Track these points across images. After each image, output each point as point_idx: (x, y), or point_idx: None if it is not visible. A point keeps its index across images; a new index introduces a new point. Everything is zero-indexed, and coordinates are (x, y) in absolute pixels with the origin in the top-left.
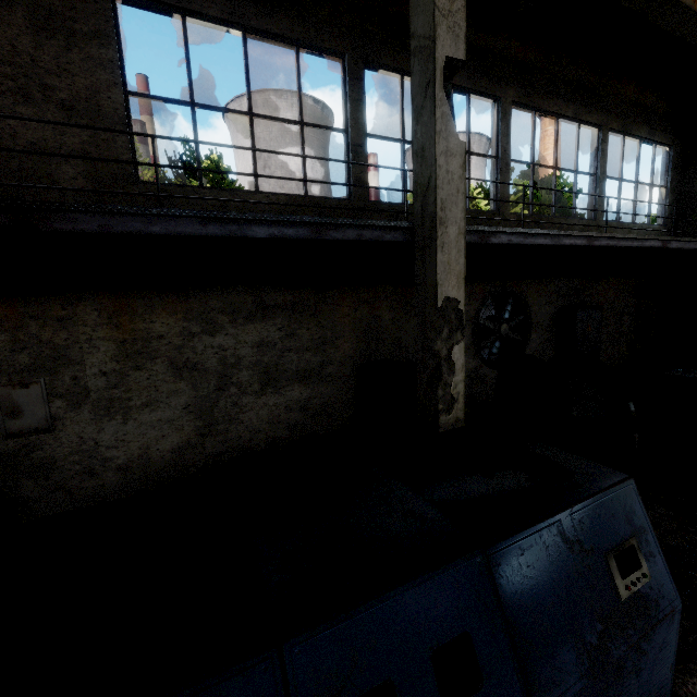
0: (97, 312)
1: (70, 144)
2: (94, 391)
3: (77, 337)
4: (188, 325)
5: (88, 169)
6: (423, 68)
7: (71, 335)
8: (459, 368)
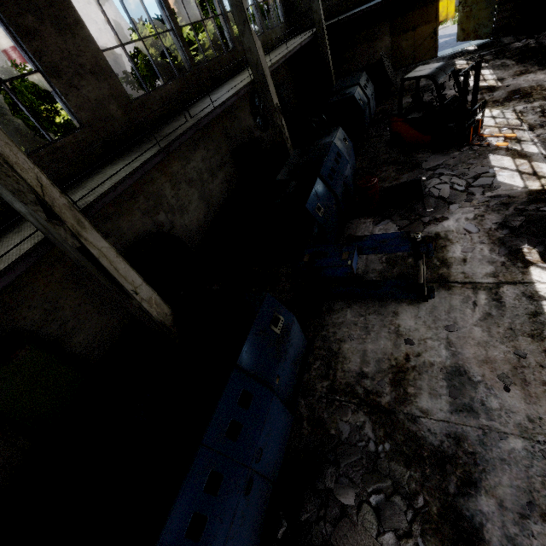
0: (157, 171)
1: (105, 93)
2: (174, 206)
3: (158, 185)
4: (181, 163)
5: (117, 103)
6: (239, 14)
7: (157, 186)
8: (285, 127)
